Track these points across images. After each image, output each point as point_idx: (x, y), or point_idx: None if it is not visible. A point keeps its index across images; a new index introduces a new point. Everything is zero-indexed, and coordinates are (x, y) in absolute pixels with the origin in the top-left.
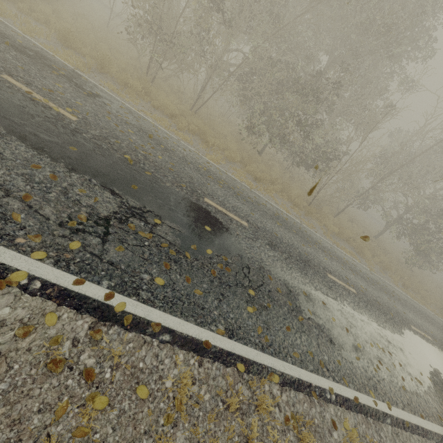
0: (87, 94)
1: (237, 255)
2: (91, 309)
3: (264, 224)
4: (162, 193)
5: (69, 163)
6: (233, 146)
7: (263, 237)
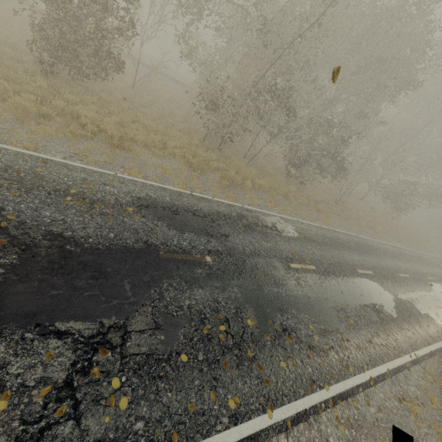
0: (278, 232)
1: (393, 300)
2: (416, 362)
3: (368, 262)
4: (360, 287)
5: (352, 303)
6: (293, 188)
7: (379, 274)
